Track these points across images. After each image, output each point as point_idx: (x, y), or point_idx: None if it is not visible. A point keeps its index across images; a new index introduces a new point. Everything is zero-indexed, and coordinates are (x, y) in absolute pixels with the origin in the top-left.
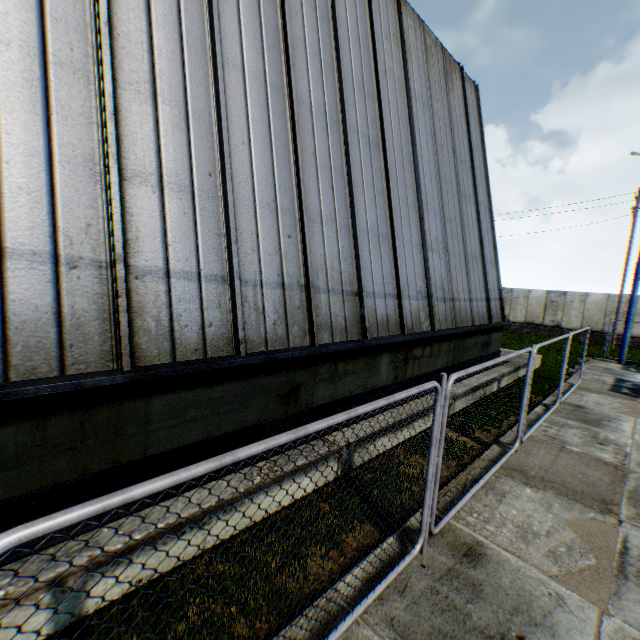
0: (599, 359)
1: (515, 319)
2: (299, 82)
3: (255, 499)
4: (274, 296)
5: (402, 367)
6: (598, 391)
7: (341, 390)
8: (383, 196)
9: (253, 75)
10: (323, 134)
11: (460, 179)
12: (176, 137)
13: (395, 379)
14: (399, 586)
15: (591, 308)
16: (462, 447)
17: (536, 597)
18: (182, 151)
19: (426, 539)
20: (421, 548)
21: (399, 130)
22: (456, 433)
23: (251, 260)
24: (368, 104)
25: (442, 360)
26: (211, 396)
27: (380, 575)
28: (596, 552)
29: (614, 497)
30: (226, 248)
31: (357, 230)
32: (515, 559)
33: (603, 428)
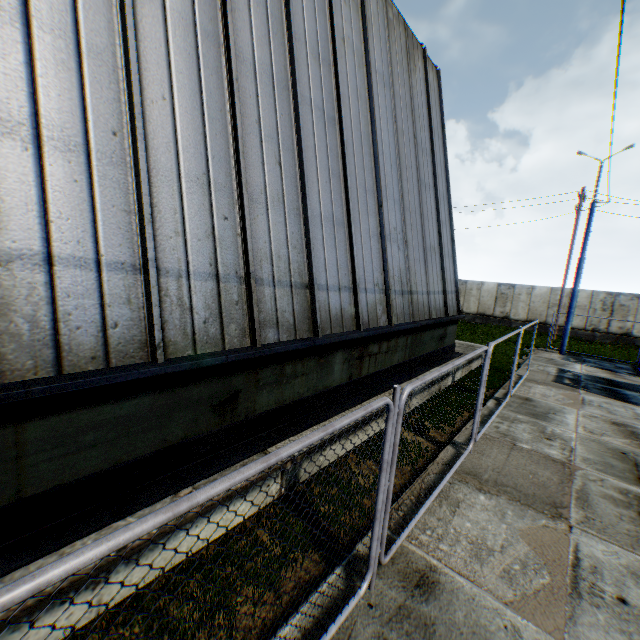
0: (543, 349)
1: (469, 310)
2: (239, 34)
3: (173, 538)
4: (205, 289)
5: (357, 365)
6: (544, 382)
7: (289, 394)
8: (339, 178)
9: (177, 14)
10: (269, 100)
11: (420, 167)
12: (62, 78)
13: (350, 378)
14: (342, 638)
15: (537, 300)
16: (417, 449)
17: (492, 633)
18: (72, 98)
19: (375, 573)
20: (369, 583)
21: (358, 107)
22: (411, 433)
23: (174, 245)
24: (323, 73)
25: (399, 355)
26: (118, 414)
27: (318, 634)
28: (550, 567)
29: (564, 499)
30: (139, 229)
31: (308, 215)
32: (470, 585)
33: (550, 422)
